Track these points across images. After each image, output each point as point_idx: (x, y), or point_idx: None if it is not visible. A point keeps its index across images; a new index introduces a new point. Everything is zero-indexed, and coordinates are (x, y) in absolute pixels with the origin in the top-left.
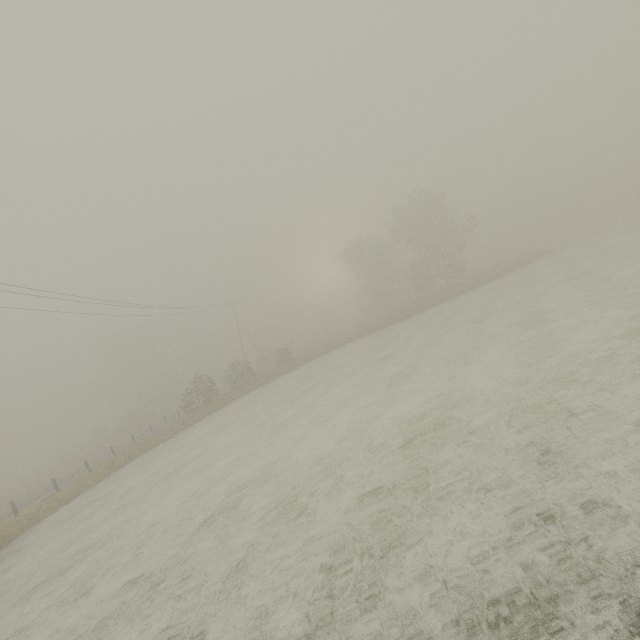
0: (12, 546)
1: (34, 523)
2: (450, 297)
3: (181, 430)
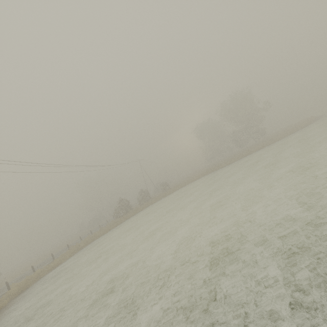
0: (25, 292)
1: (39, 278)
2: (256, 150)
3: (112, 228)
